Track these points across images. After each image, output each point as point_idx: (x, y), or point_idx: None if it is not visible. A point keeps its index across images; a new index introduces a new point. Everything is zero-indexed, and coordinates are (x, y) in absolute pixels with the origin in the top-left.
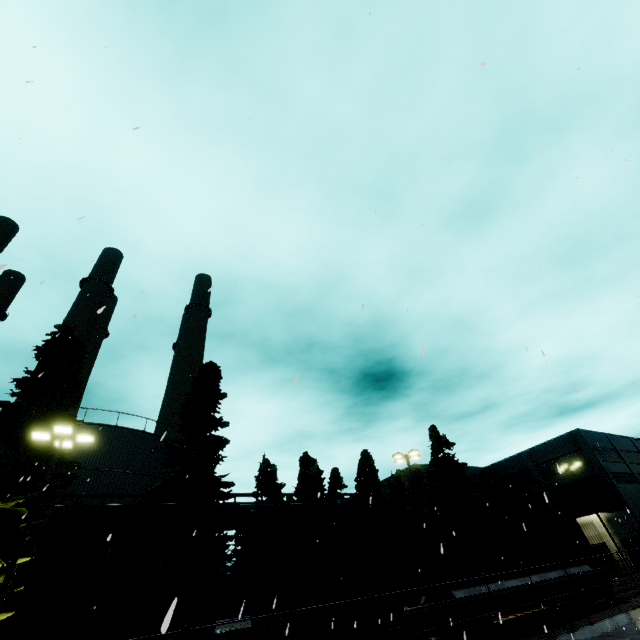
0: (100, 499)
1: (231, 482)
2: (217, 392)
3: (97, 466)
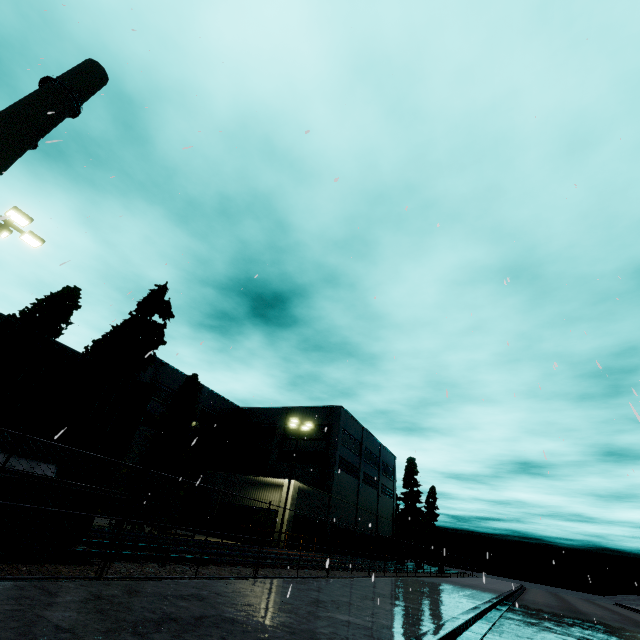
0: None
1: None
2: None
3: None
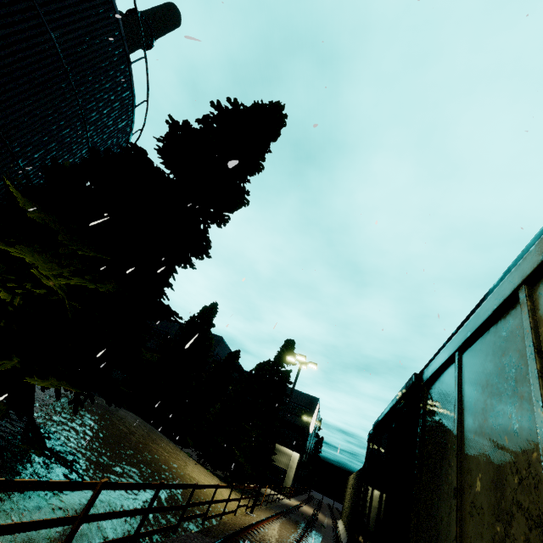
0: (1, 55)
1: (206, 255)
2: (266, 148)
3: (41, 3)
